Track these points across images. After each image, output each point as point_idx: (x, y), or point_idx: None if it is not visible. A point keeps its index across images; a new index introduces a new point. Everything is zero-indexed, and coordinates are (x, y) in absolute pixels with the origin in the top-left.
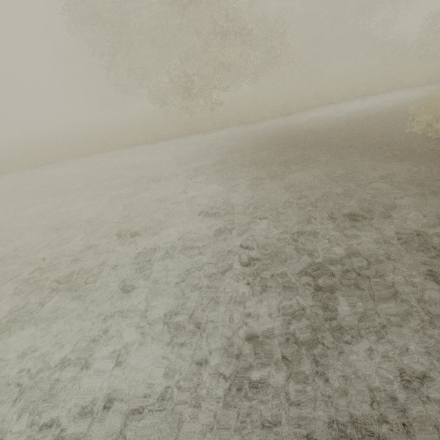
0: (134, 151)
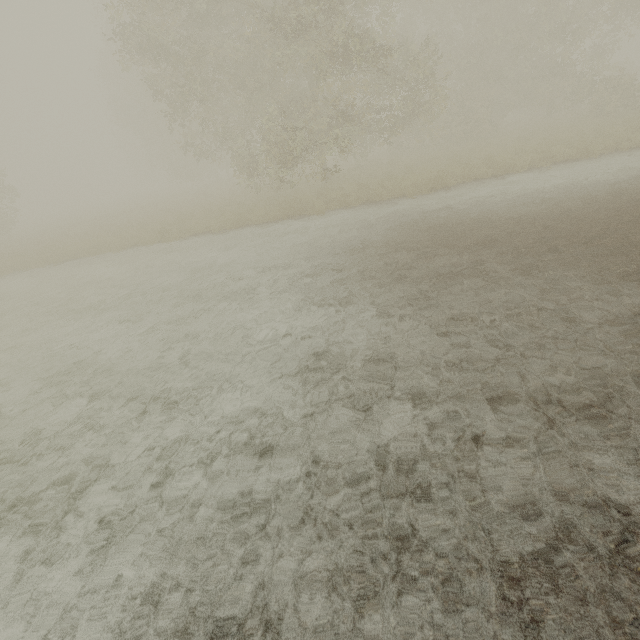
0: (204, 243)
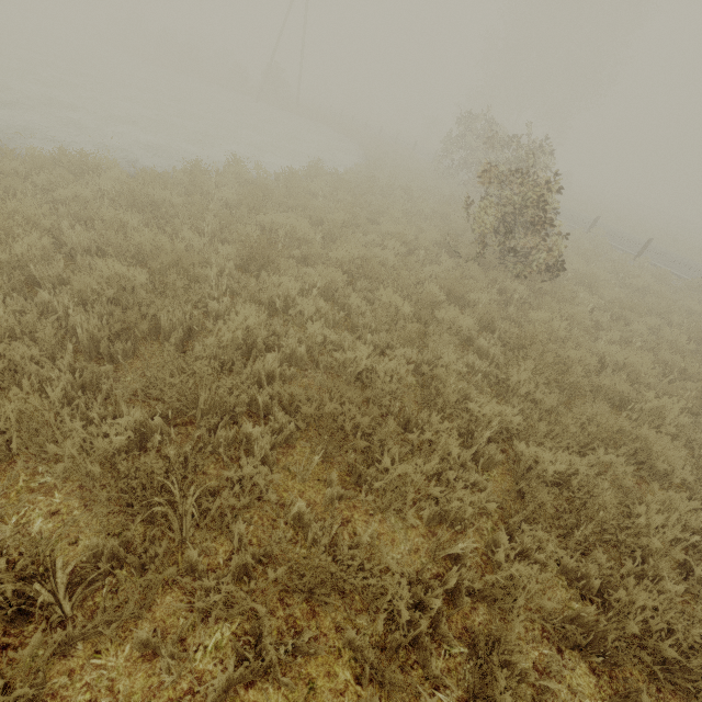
0: None
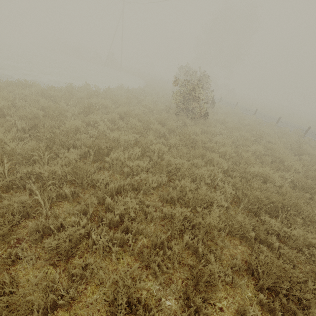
0: None
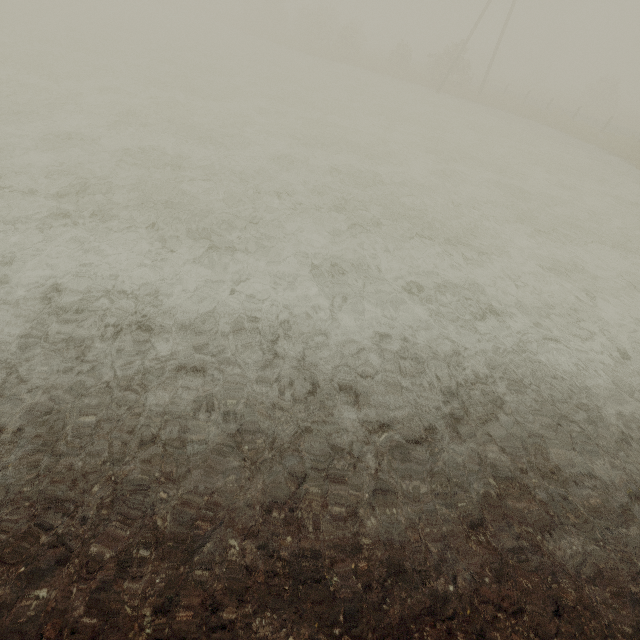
0: None
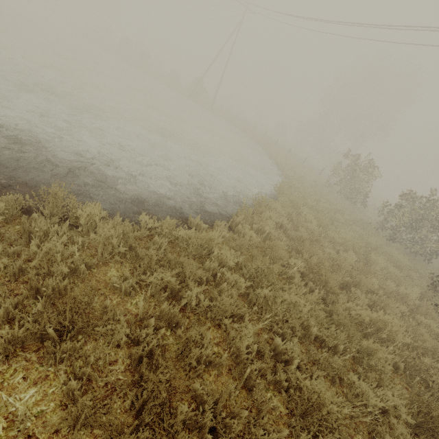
0: None
